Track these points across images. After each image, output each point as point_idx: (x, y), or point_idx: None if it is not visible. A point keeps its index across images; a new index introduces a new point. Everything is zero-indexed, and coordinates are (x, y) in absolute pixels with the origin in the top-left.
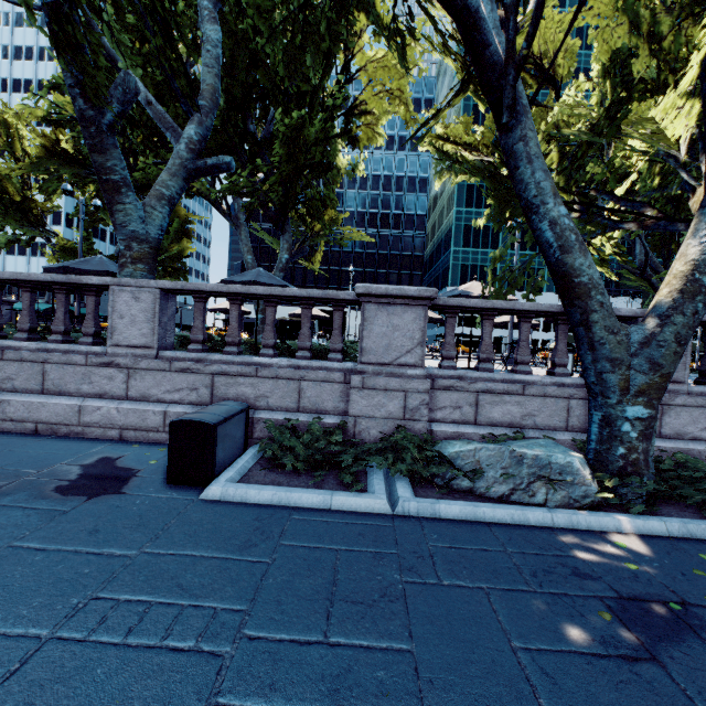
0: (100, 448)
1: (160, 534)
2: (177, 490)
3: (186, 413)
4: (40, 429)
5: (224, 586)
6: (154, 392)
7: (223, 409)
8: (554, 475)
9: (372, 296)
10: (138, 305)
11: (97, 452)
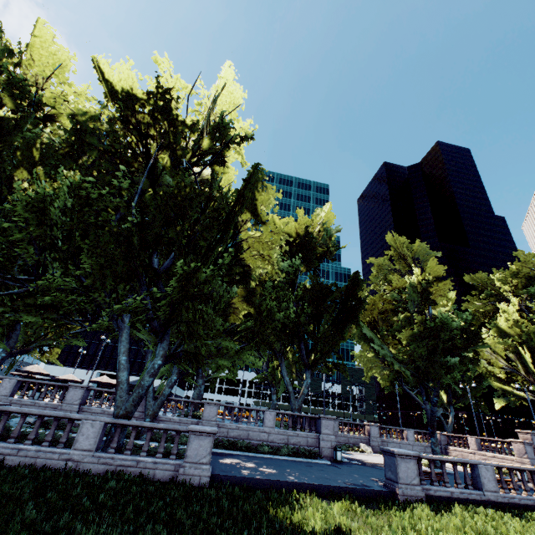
0: None
1: None
2: None
3: None
4: None
5: None
6: None
7: None
8: None
9: None
10: None
11: None
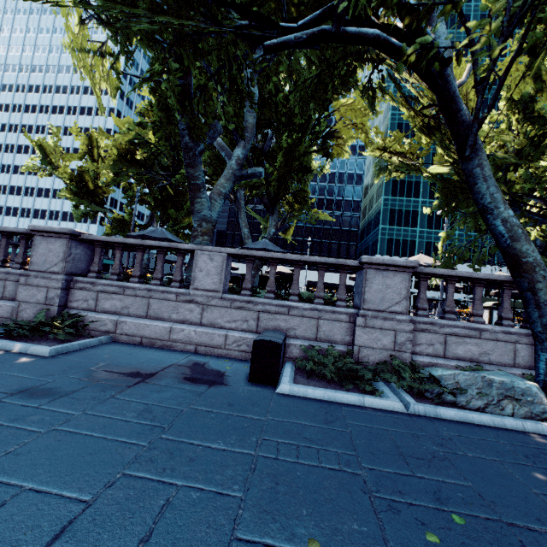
0: (188, 356)
1: (270, 410)
2: (257, 386)
3: (240, 336)
4: (143, 342)
5: (332, 441)
6: (219, 321)
7: (277, 335)
8: (517, 396)
9: (372, 264)
10: (212, 263)
11: (188, 359)
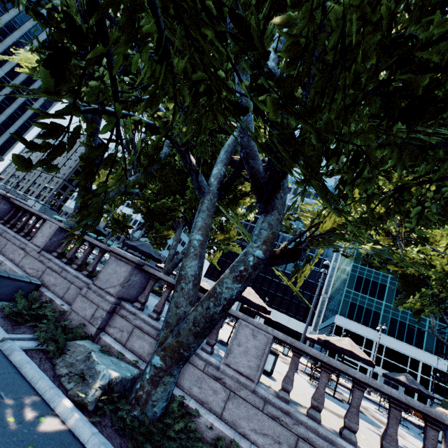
0: None
1: None
2: None
3: None
4: None
5: None
6: (27, 266)
7: (19, 276)
8: (88, 376)
9: (115, 253)
10: (49, 230)
11: None
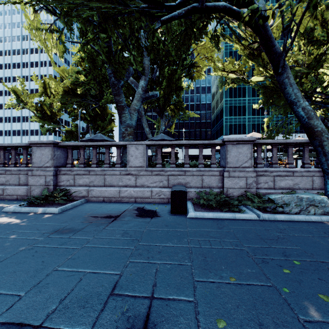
0: (132, 205)
1: (188, 226)
2: (176, 215)
3: (159, 190)
4: (105, 200)
5: (225, 236)
6: (146, 183)
7: (182, 187)
8: (316, 204)
9: (230, 141)
10: (138, 151)
11: (133, 206)
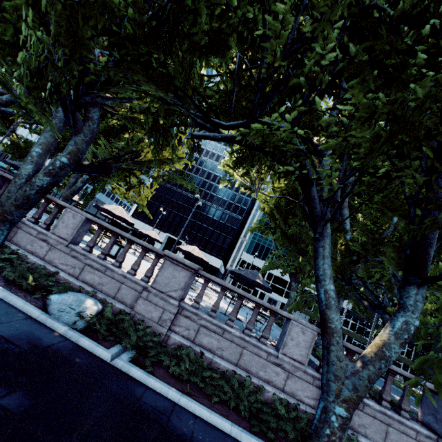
0: None
1: None
2: None
3: None
4: None
5: None
6: None
7: None
8: None
9: None
10: None
11: None
